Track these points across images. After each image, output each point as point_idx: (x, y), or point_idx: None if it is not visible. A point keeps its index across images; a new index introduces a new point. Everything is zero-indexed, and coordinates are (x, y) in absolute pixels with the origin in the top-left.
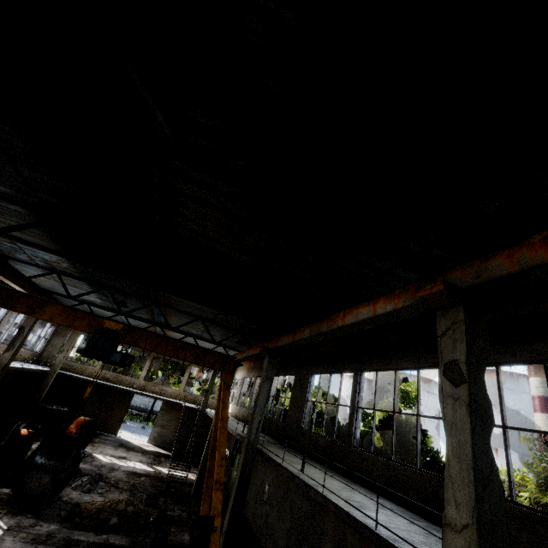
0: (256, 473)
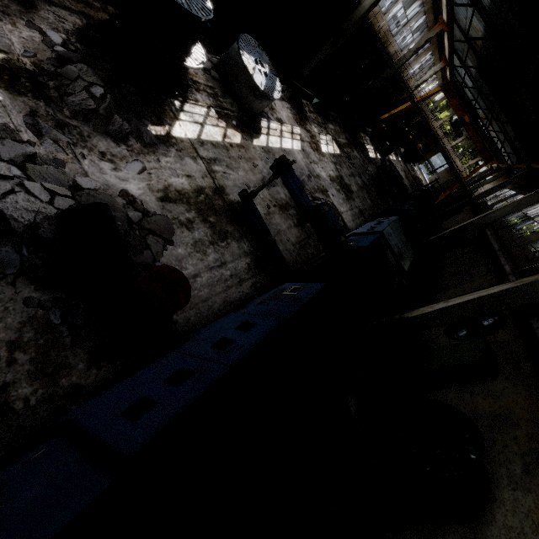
0: (459, 215)
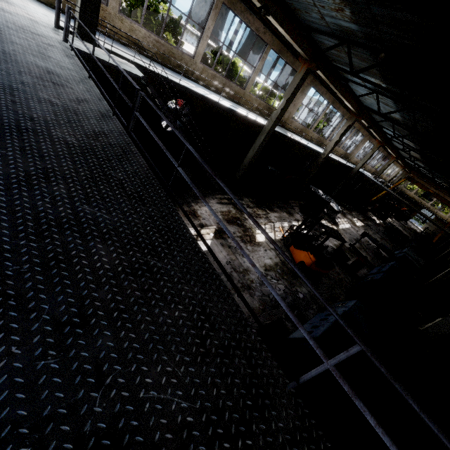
0: None
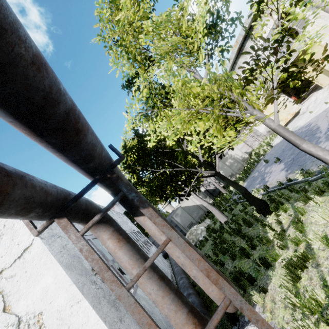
0: None
